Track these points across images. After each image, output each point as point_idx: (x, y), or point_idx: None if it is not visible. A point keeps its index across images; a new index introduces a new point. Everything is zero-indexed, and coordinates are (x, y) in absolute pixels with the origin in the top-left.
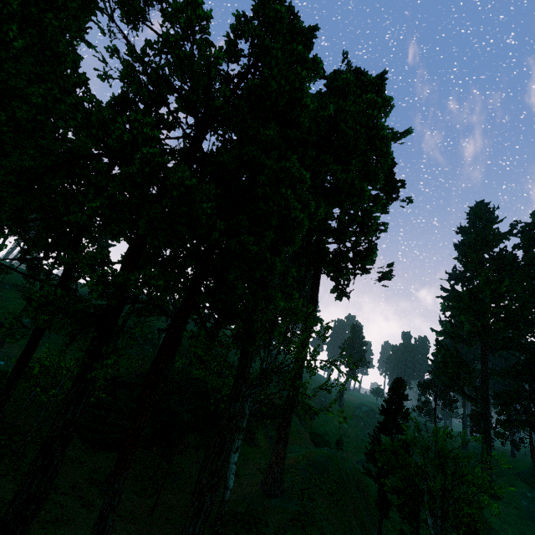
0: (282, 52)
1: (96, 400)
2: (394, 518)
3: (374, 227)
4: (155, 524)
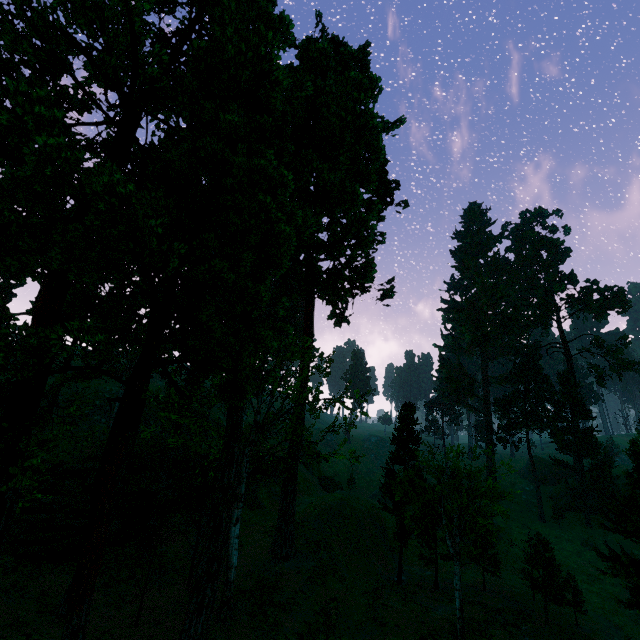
0: (237, 4)
1: (30, 503)
2: (412, 544)
3: (371, 239)
4: (142, 635)
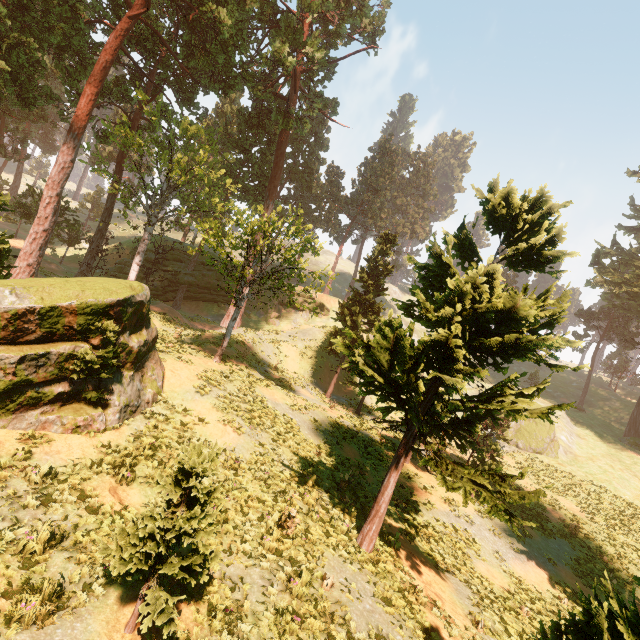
0: None
1: (122, 260)
2: None
3: None
4: None
